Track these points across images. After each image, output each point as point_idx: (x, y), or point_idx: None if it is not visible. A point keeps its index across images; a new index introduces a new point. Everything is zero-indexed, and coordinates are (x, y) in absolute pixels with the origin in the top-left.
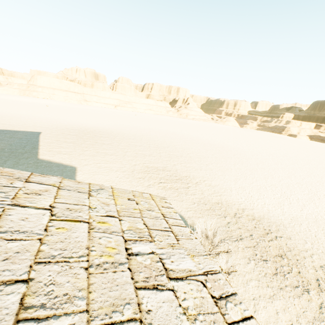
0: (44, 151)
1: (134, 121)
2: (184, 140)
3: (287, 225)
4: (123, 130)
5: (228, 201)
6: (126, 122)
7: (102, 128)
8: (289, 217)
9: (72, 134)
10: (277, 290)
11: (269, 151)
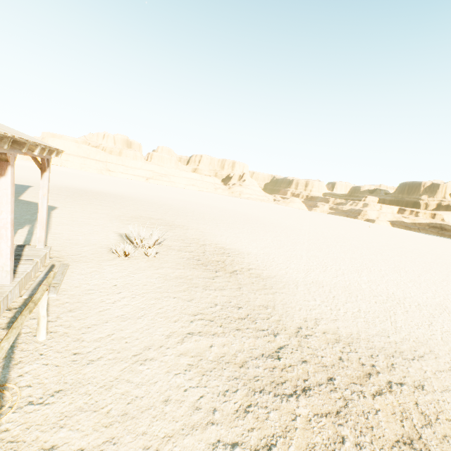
0: (29, 196)
1: (162, 192)
2: (212, 209)
3: (252, 254)
4: (139, 195)
5: (207, 239)
6: (151, 191)
7: (113, 192)
8: (264, 252)
9: (71, 191)
10: (188, 268)
11: (318, 226)
